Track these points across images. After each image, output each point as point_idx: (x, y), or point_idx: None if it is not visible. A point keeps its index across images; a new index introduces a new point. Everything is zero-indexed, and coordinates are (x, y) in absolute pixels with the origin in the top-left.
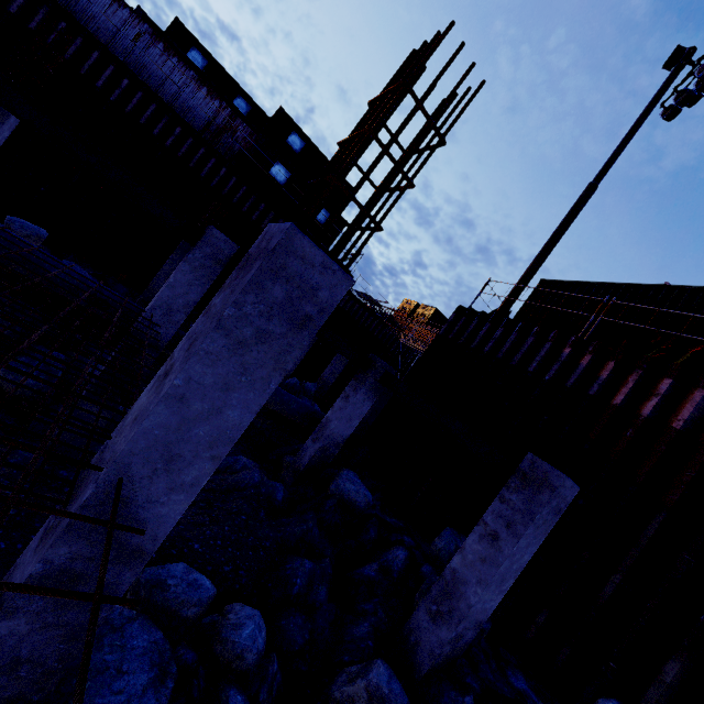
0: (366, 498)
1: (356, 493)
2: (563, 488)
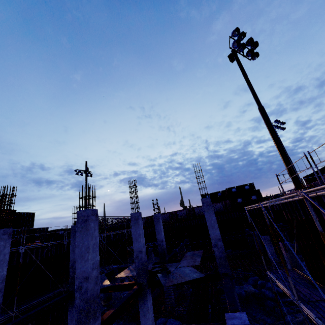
0: None
1: None
2: None
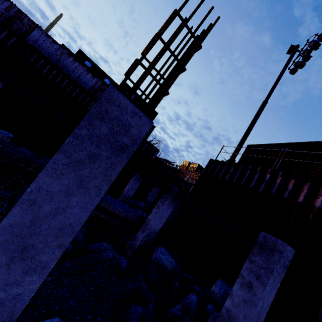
0: (172, 263)
1: (166, 260)
2: (286, 252)
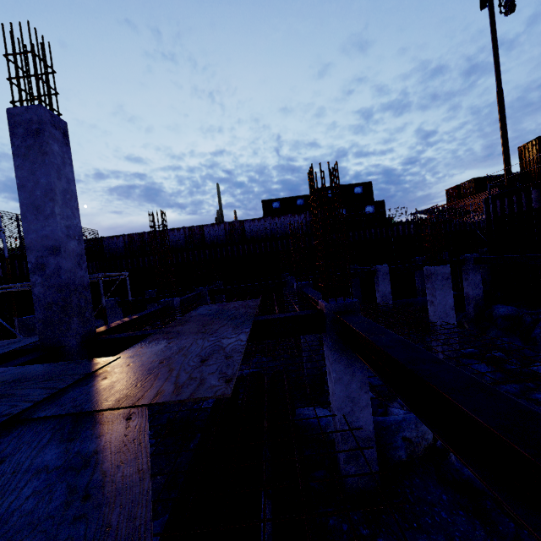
0: (513, 310)
1: (507, 311)
2: None
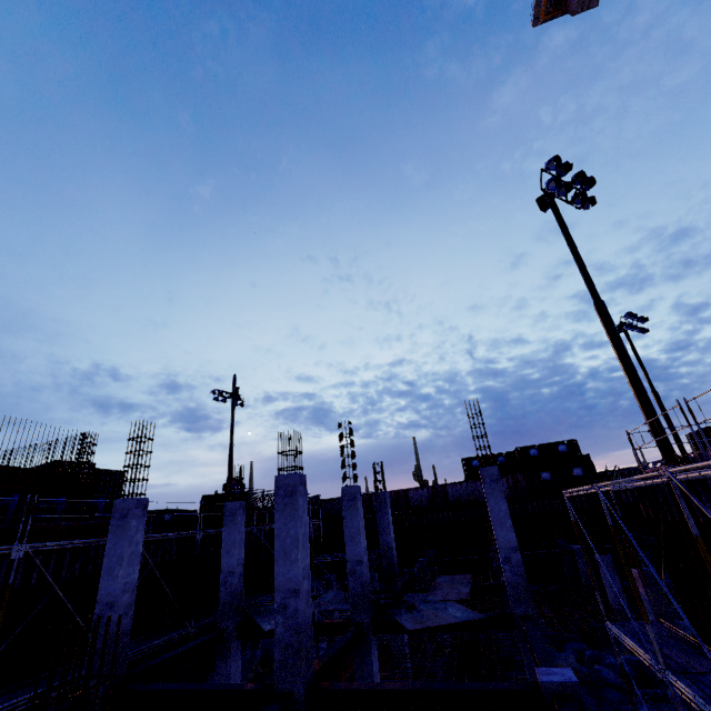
0: None
1: None
2: None
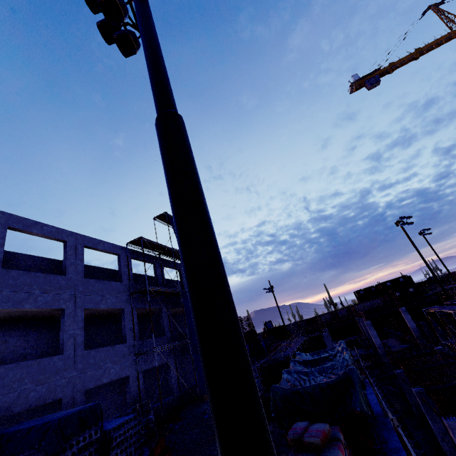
0: None
1: None
2: None
